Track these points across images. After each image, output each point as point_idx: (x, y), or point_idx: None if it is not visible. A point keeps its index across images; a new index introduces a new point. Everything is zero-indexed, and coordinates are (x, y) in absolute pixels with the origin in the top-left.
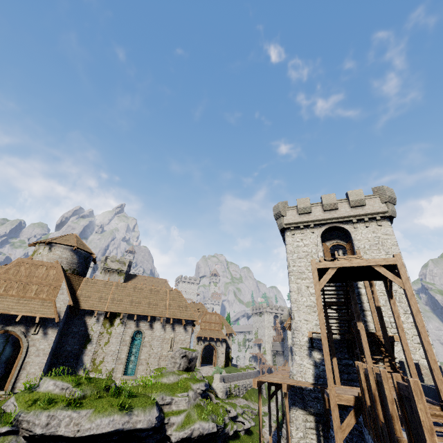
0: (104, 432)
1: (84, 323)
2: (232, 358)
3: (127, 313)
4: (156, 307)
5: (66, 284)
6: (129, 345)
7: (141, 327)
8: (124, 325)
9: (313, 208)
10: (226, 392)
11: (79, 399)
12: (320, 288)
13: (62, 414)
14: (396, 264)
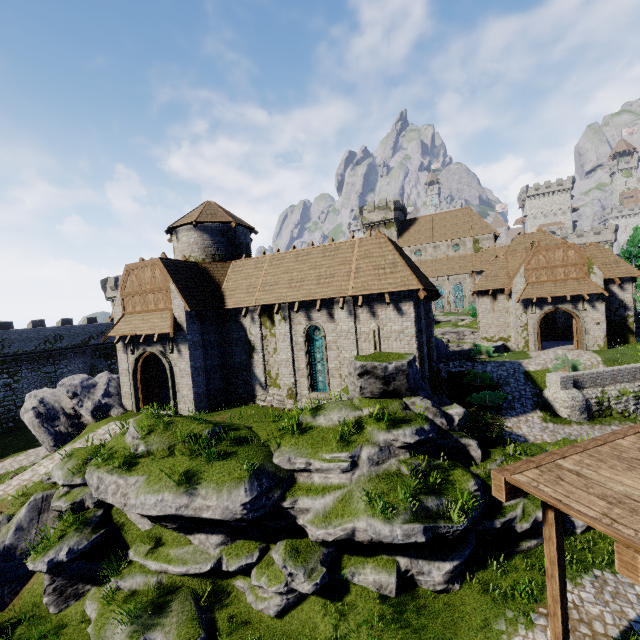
0: (152, 515)
1: (241, 326)
2: None
3: (282, 303)
4: (330, 281)
5: (173, 284)
6: (304, 349)
7: (315, 319)
8: (287, 322)
9: None
10: (586, 408)
11: (141, 457)
12: None
13: (108, 479)
14: None
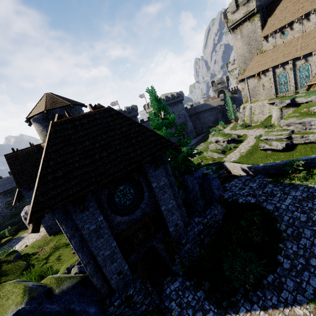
0: None
1: None
2: None
3: None
4: None
5: (11, 171)
6: None
7: None
8: None
9: None
10: None
11: None
12: None
13: None
14: None
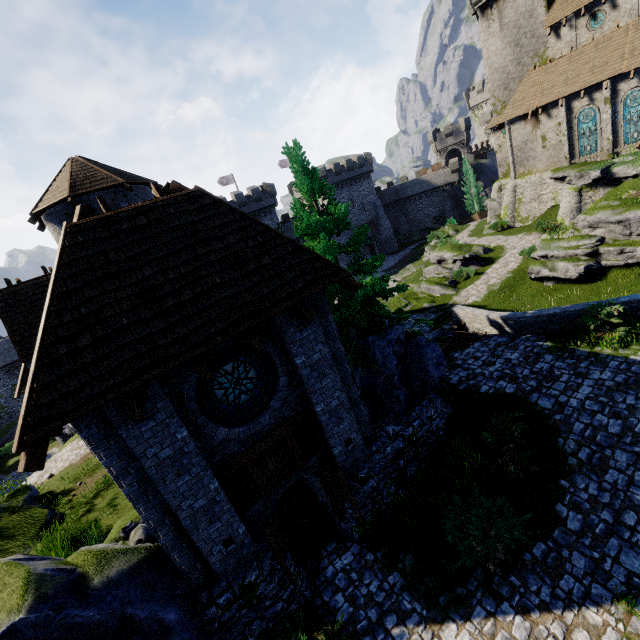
0: None
1: None
2: None
3: None
4: None
5: (6, 327)
6: None
7: None
8: None
9: None
10: None
11: None
12: None
13: None
14: None
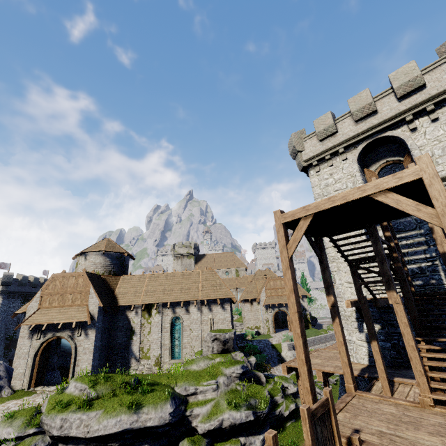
0: (112, 432)
1: (126, 317)
2: (315, 318)
3: (160, 303)
4: (188, 291)
5: (93, 288)
6: (169, 331)
7: (178, 312)
8: (161, 314)
9: (339, 124)
10: None
11: (93, 400)
12: (288, 256)
13: (73, 417)
14: (421, 177)
